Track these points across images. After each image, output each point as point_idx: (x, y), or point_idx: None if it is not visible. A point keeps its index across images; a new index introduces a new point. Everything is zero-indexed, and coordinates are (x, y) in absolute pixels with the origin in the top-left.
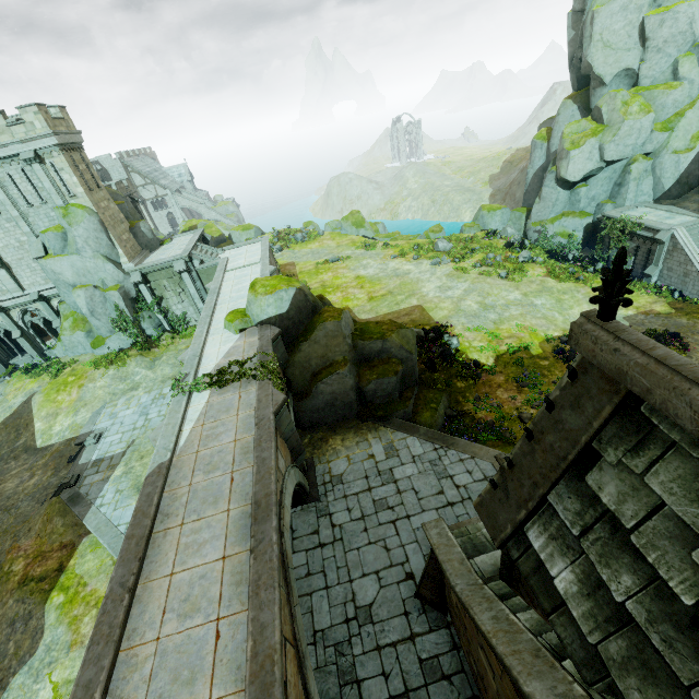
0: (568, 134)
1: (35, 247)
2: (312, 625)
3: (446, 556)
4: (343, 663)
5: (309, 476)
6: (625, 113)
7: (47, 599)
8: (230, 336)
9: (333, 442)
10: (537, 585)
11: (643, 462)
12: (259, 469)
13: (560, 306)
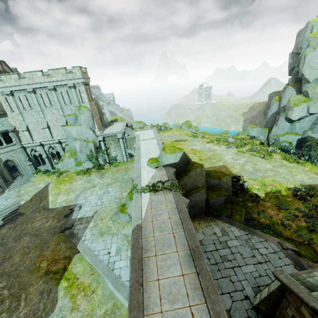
0: (292, 100)
1: (63, 121)
2: None
3: (297, 289)
4: None
5: None
6: None
7: (59, 283)
8: (151, 169)
9: (194, 224)
10: None
11: None
12: (188, 233)
13: (291, 173)
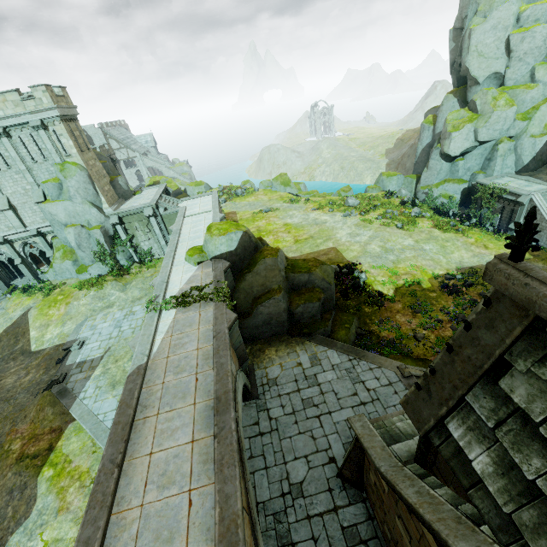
0: (450, 120)
1: (37, 194)
2: (255, 497)
3: (369, 443)
4: (280, 529)
5: (250, 379)
6: (494, 105)
7: (39, 472)
8: (190, 267)
9: (269, 353)
10: (457, 467)
11: None
12: (218, 371)
13: (444, 251)
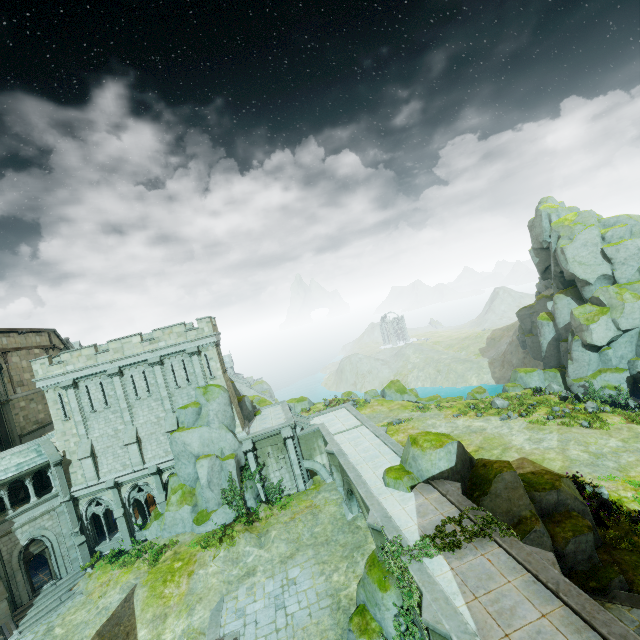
0: (578, 315)
1: (170, 421)
2: None
3: None
4: None
5: None
6: (621, 299)
7: None
8: (404, 495)
9: None
10: None
11: None
12: None
13: None
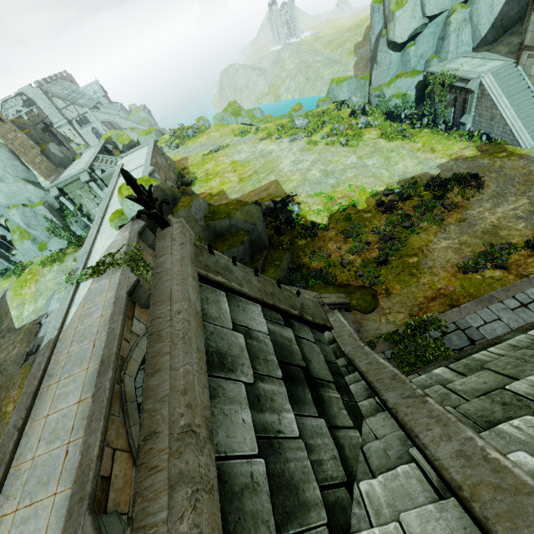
0: None
1: None
2: None
3: None
4: None
5: None
6: None
7: None
8: (113, 233)
9: None
10: None
11: None
12: (108, 337)
13: (388, 163)
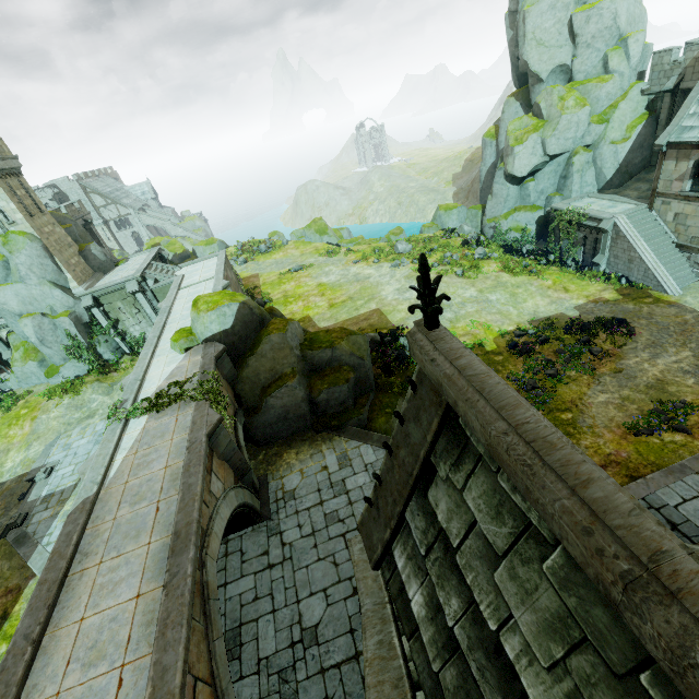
0: (512, 131)
1: None
2: (257, 653)
3: (362, 573)
4: (286, 691)
5: (261, 494)
6: (562, 107)
7: None
8: (176, 357)
9: (287, 457)
10: (401, 609)
11: (462, 477)
12: (184, 496)
13: (515, 300)
